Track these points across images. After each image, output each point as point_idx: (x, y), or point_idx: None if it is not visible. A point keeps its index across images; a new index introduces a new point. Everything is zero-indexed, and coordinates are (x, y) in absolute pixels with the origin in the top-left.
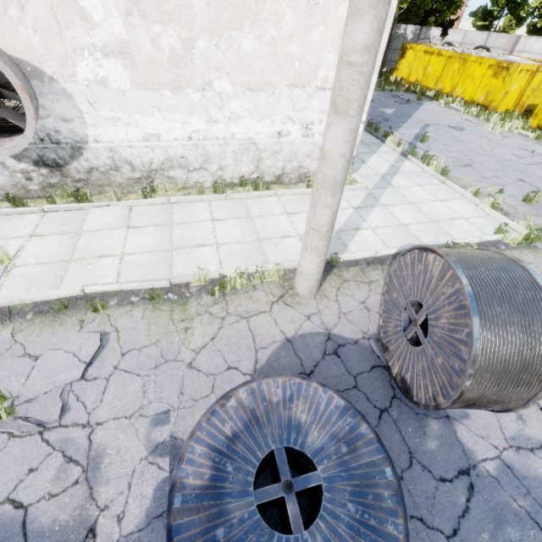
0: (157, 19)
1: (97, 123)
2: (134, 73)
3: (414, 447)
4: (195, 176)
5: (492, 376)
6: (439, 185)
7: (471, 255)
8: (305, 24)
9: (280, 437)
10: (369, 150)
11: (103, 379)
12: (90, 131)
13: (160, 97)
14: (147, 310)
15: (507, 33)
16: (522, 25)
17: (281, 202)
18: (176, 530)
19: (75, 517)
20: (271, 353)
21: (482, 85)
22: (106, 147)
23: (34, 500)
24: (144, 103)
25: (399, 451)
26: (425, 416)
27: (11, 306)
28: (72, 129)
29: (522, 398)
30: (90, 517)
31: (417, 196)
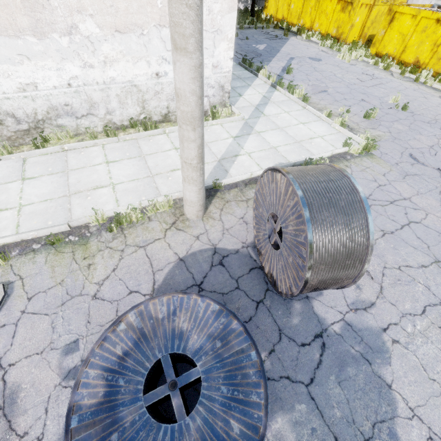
0: None
1: None
2: None
3: (283, 325)
4: (84, 122)
5: (326, 266)
6: (301, 111)
7: (308, 171)
8: None
9: (166, 346)
10: (245, 84)
11: (12, 325)
12: None
13: (25, 44)
14: (50, 254)
15: None
16: None
17: (170, 139)
18: None
19: None
20: (167, 273)
21: (333, 20)
22: None
23: None
24: (9, 51)
25: (271, 331)
26: (291, 300)
27: None
28: None
29: (350, 278)
30: None
31: (285, 122)
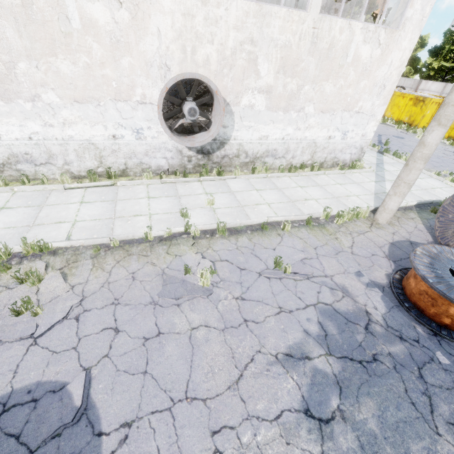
0: (290, 75)
1: (239, 129)
2: (268, 102)
3: None
4: (277, 162)
5: None
6: None
7: None
8: (358, 79)
9: (449, 264)
10: None
11: (315, 259)
12: (233, 133)
13: (276, 115)
14: (307, 230)
15: (408, 77)
16: (418, 73)
17: (330, 178)
18: (439, 288)
19: (355, 308)
20: (388, 249)
21: (405, 111)
22: (238, 143)
23: (331, 302)
24: (267, 118)
25: None
26: None
27: (234, 227)
28: (225, 132)
29: None
30: (361, 308)
31: None
